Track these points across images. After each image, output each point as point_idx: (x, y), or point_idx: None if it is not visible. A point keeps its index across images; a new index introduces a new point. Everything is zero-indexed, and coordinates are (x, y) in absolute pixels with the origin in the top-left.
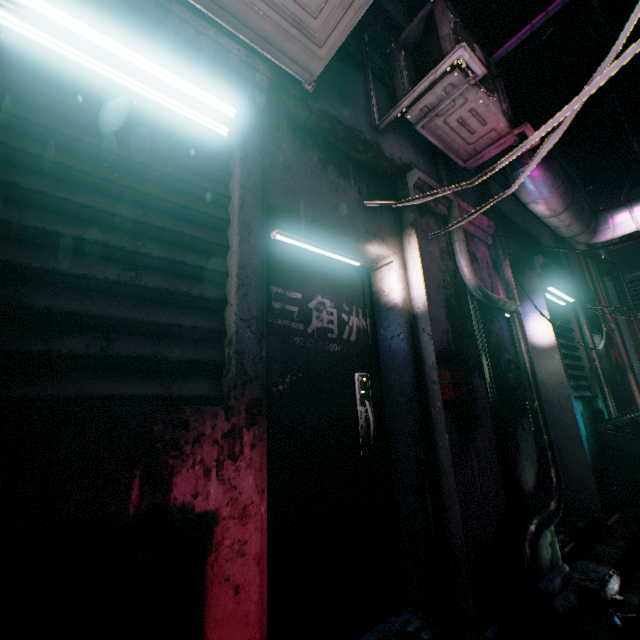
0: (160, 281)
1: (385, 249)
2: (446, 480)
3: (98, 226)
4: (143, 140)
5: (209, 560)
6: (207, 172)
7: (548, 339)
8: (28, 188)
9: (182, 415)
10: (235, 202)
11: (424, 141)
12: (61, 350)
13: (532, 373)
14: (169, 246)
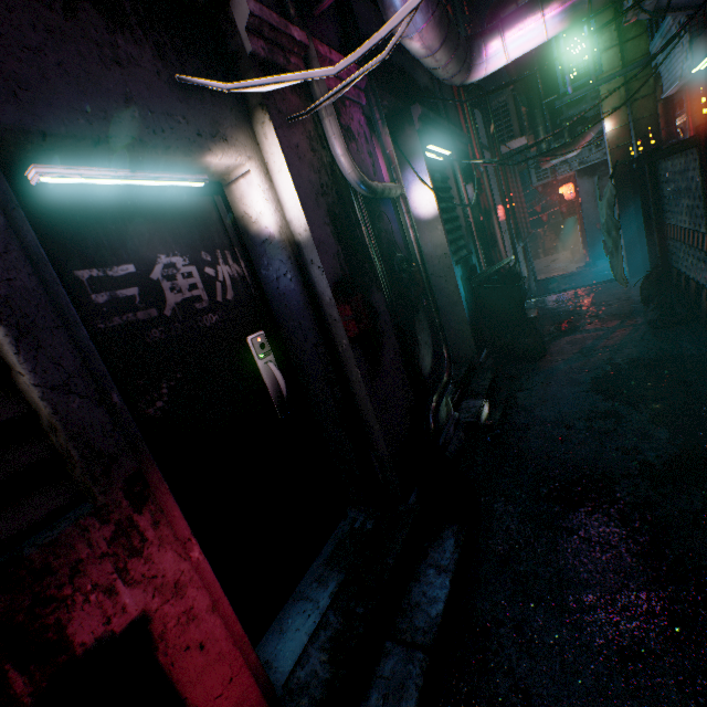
0: None
1: (235, 156)
2: (364, 408)
3: None
4: None
5: (159, 652)
6: None
7: (432, 210)
8: None
9: (32, 565)
10: None
11: None
12: None
13: (422, 263)
14: None
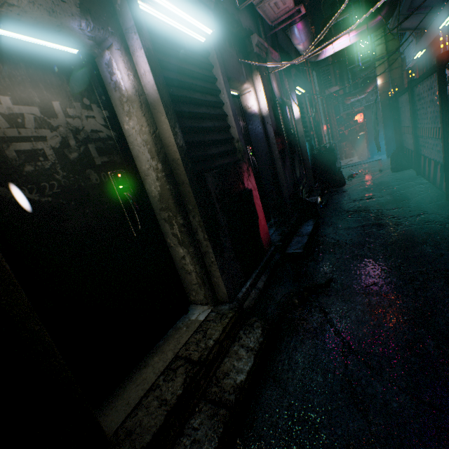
0: (217, 123)
1: (249, 85)
2: (281, 178)
3: (199, 106)
4: (193, 60)
5: (254, 200)
6: (207, 67)
7: (297, 116)
8: (189, 97)
9: (240, 165)
10: (222, 82)
11: (250, 5)
12: (214, 152)
13: (297, 134)
14: (212, 108)
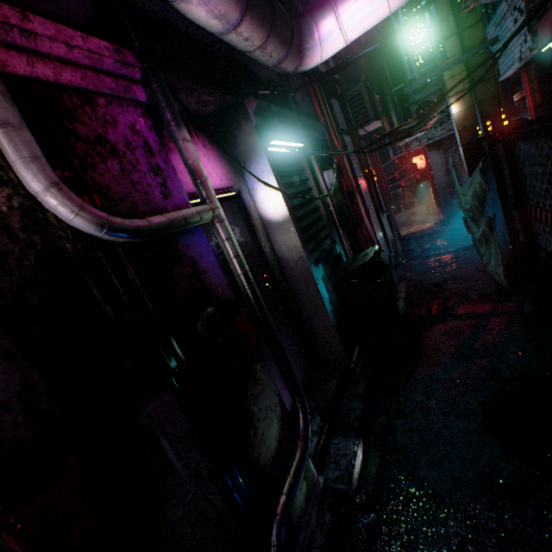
0: None
1: None
2: None
3: None
4: None
5: None
6: None
7: (282, 211)
8: None
9: None
10: None
11: None
12: None
13: (256, 300)
14: None
